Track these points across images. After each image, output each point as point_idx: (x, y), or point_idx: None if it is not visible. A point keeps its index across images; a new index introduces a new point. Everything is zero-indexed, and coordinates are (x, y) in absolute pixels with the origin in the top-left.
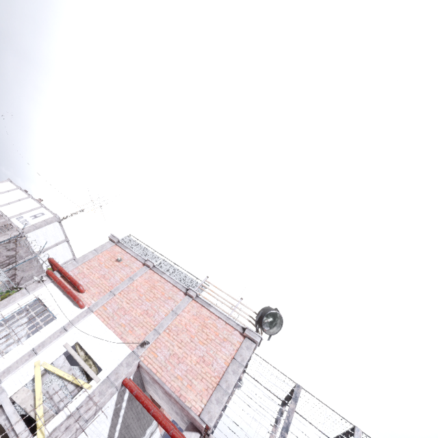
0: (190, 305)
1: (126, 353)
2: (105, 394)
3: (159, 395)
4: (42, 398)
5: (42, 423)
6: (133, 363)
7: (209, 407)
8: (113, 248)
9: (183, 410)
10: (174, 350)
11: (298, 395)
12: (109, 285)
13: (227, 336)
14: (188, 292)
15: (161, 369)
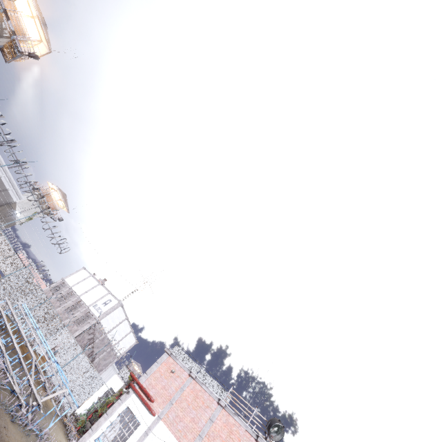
0: (221, 413)
1: None
2: None
3: None
4: None
5: None
6: None
7: None
8: (168, 359)
9: None
10: None
11: None
12: (168, 395)
13: (246, 441)
14: (219, 402)
15: None
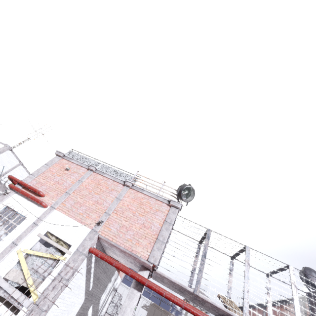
0: (129, 192)
1: (88, 231)
2: (78, 260)
3: (117, 254)
4: (30, 273)
5: (33, 289)
6: (94, 237)
7: (153, 253)
8: (60, 161)
9: (135, 259)
10: (122, 223)
11: (209, 235)
12: (63, 188)
13: (158, 208)
14: (125, 183)
15: (115, 237)
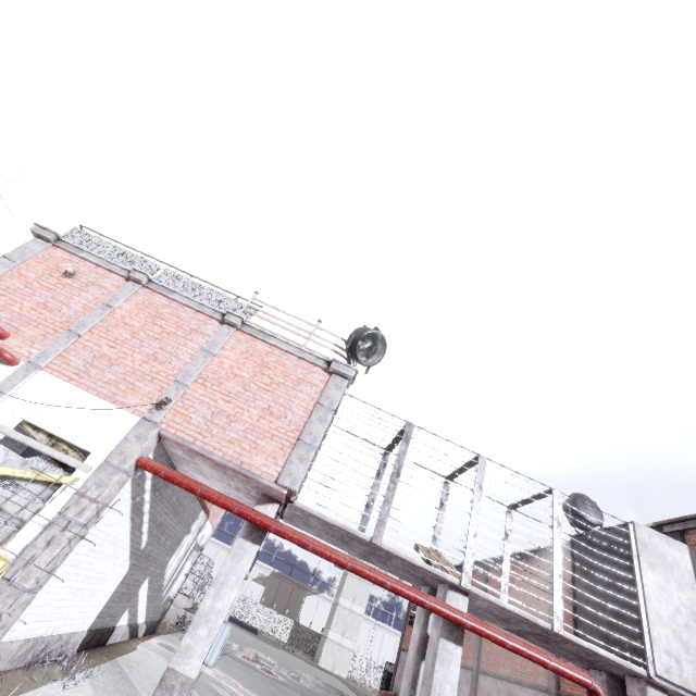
0: (234, 339)
1: (132, 423)
2: (109, 485)
3: (205, 474)
4: None
5: None
6: (149, 434)
7: (290, 469)
8: (49, 252)
9: (248, 482)
10: (218, 406)
11: (410, 434)
12: (61, 321)
13: (304, 376)
14: (227, 318)
15: (201, 436)
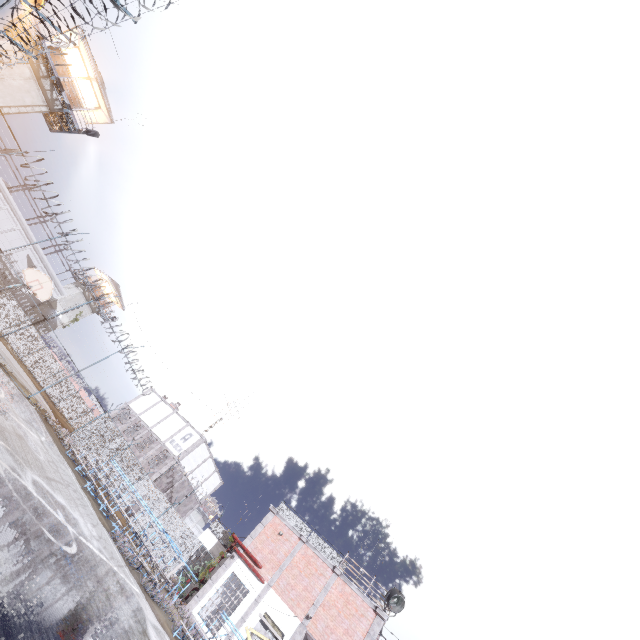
0: (337, 582)
1: (298, 623)
2: None
3: None
4: None
5: None
6: (303, 631)
7: None
8: (274, 519)
9: None
10: (328, 622)
11: None
12: (277, 561)
13: (364, 612)
14: (335, 570)
15: (321, 637)
